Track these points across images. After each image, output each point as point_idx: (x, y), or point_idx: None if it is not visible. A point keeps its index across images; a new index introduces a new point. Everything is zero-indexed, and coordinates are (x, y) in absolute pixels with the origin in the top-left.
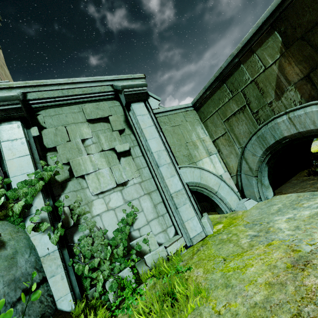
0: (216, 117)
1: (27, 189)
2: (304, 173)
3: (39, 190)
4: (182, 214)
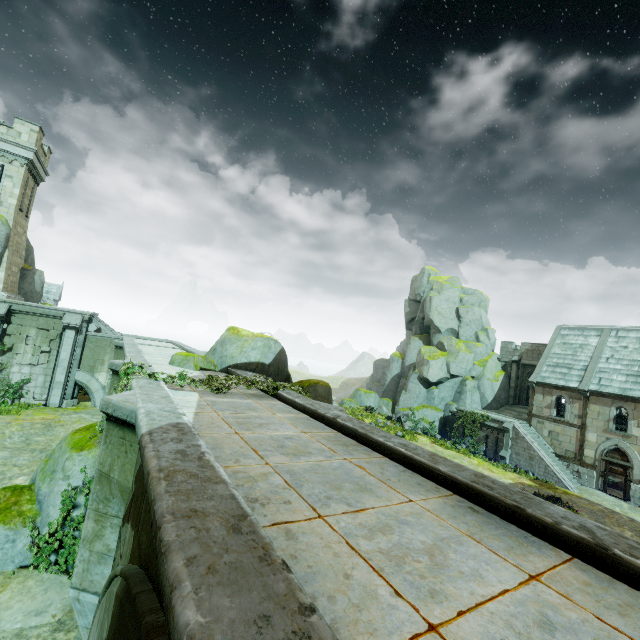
0: None
1: None
2: None
3: None
4: (53, 392)
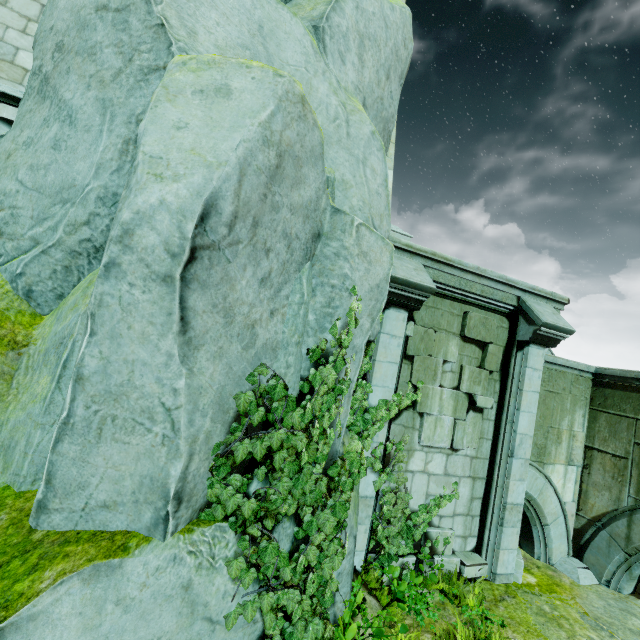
0: (627, 426)
1: (384, 411)
2: None
3: (390, 417)
4: (504, 538)
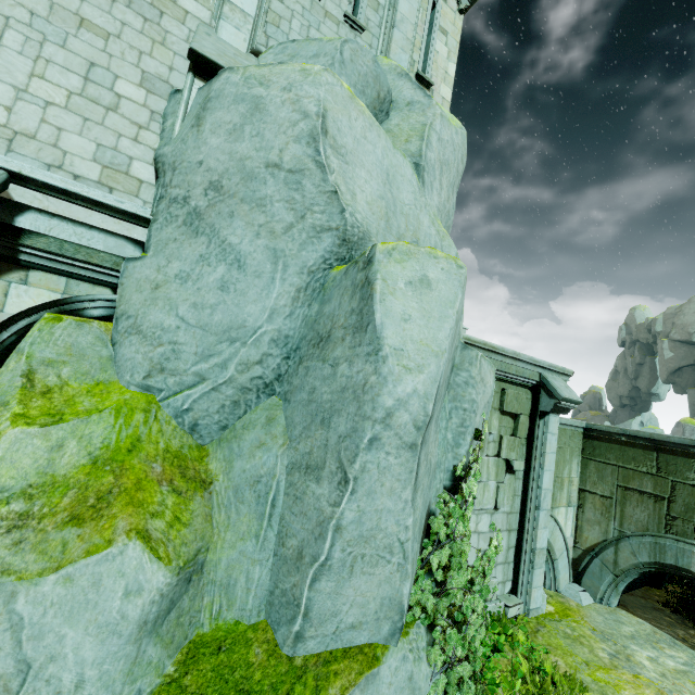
0: (611, 471)
1: None
2: (653, 593)
3: None
4: (534, 578)
